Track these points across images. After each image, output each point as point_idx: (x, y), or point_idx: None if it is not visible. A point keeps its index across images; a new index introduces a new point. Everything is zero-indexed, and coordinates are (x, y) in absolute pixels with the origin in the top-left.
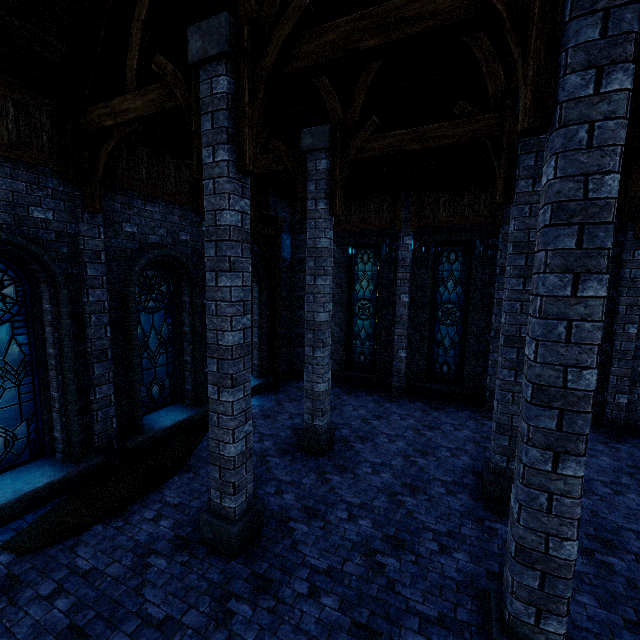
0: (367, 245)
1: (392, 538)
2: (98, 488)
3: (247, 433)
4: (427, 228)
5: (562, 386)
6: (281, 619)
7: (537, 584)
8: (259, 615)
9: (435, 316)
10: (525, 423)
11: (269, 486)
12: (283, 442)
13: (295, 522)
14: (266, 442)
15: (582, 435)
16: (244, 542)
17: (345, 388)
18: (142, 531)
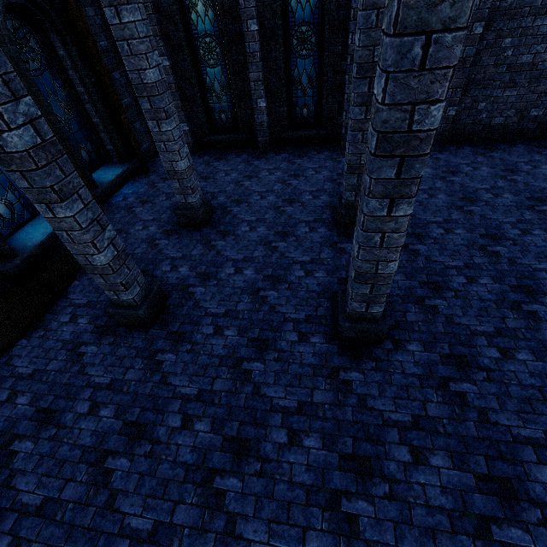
0: None
1: (270, 277)
2: (2, 314)
3: (111, 239)
4: None
5: (407, 130)
6: (198, 354)
7: (368, 291)
8: (181, 357)
9: (290, 47)
10: (368, 177)
11: (164, 266)
12: (167, 224)
13: (193, 287)
14: (151, 228)
15: (417, 178)
16: (154, 316)
17: (214, 154)
18: (65, 332)
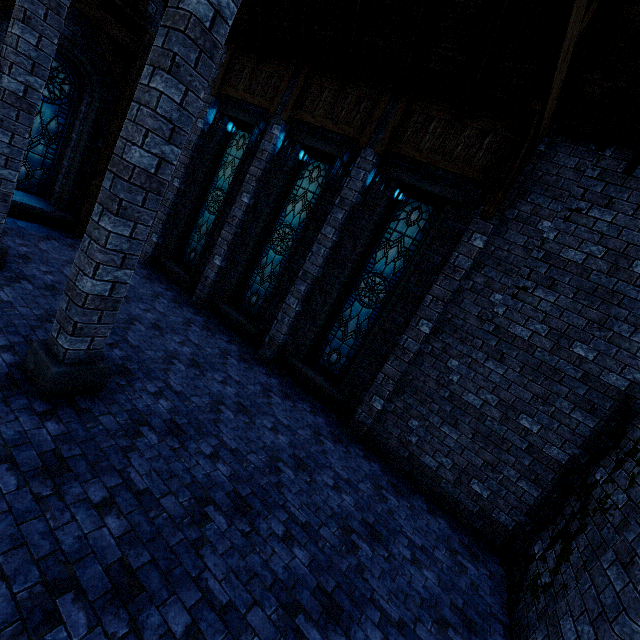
0: (245, 125)
1: None
2: None
3: None
4: (304, 126)
5: None
6: None
7: None
8: None
9: (271, 237)
10: None
11: None
12: None
13: None
14: None
15: None
16: None
17: (156, 276)
18: None
